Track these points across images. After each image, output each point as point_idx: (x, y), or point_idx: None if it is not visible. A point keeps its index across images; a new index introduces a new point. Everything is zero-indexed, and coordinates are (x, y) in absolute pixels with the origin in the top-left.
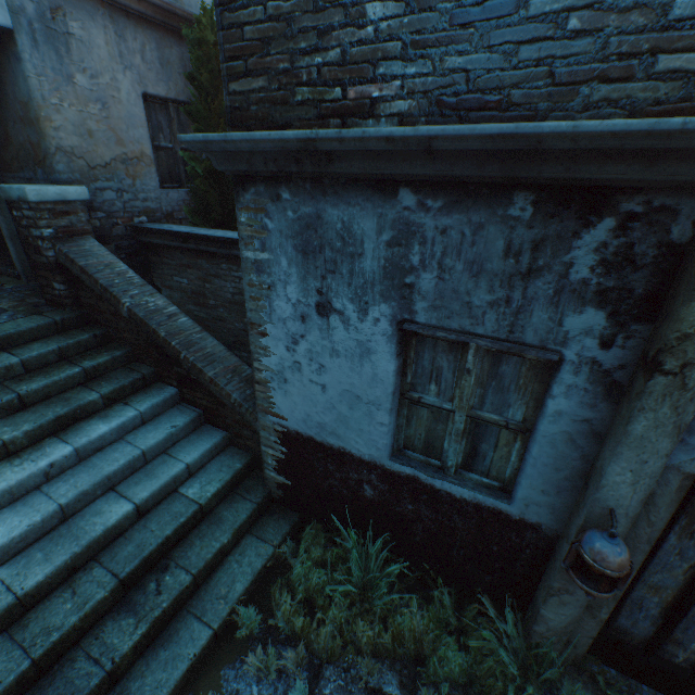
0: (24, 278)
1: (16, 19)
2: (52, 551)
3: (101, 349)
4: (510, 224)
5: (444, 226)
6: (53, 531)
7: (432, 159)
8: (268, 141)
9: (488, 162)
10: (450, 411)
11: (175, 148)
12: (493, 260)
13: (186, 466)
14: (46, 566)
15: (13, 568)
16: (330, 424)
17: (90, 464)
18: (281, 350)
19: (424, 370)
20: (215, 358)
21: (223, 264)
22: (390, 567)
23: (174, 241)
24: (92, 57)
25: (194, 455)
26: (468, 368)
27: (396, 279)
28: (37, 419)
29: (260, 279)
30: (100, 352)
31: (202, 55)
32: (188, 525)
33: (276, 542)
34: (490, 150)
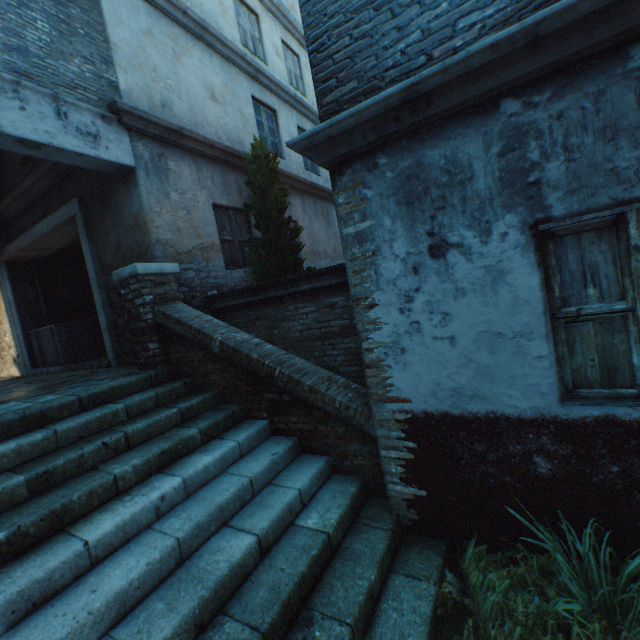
0: (114, 363)
1: (138, 161)
2: (174, 598)
3: (190, 395)
4: (634, 76)
5: (558, 111)
6: (170, 577)
7: (534, 53)
8: (372, 107)
9: (595, 28)
10: (625, 310)
11: (234, 240)
12: (627, 116)
13: (298, 492)
14: (171, 617)
15: (131, 625)
16: (468, 384)
17: (198, 497)
18: (393, 315)
19: (572, 276)
20: (307, 371)
21: (289, 306)
22: (629, 568)
23: (244, 298)
24: (182, 182)
25: (303, 480)
26: (634, 245)
27: (517, 183)
28: (144, 454)
29: (362, 250)
30: (190, 397)
31: (255, 168)
32: (319, 561)
33: (433, 577)
34: (598, 12)
